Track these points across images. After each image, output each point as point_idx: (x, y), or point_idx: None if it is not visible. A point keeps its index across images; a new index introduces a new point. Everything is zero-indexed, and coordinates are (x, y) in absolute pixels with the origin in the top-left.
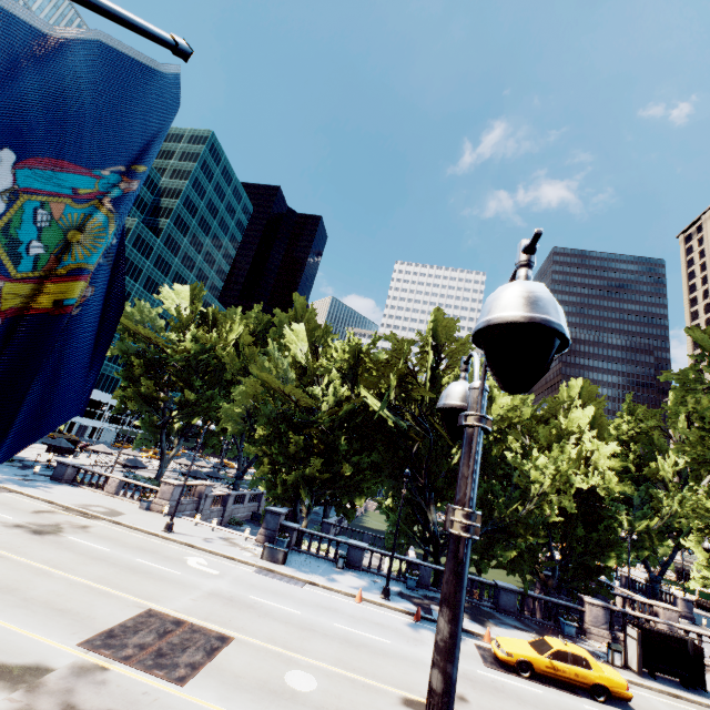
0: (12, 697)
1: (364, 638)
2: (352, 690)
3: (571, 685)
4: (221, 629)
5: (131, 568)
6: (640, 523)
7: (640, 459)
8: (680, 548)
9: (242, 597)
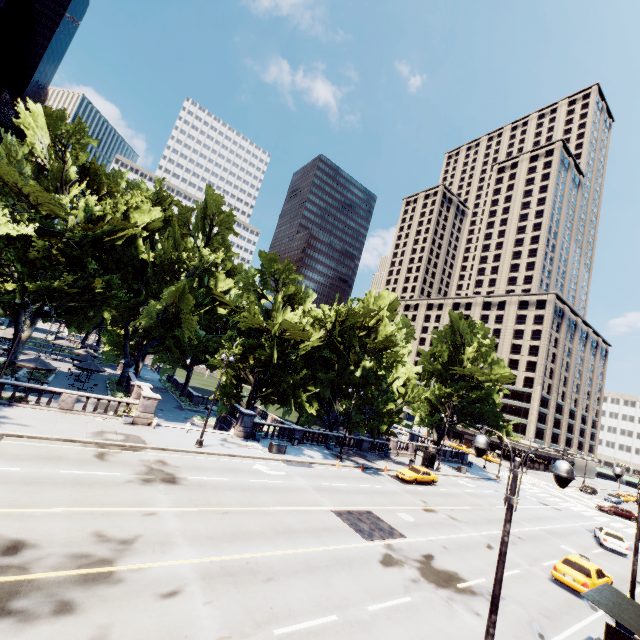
0: (408, 567)
1: (375, 488)
2: (415, 513)
3: (425, 482)
4: (359, 508)
5: (267, 489)
6: None
7: None
8: None
9: (323, 486)
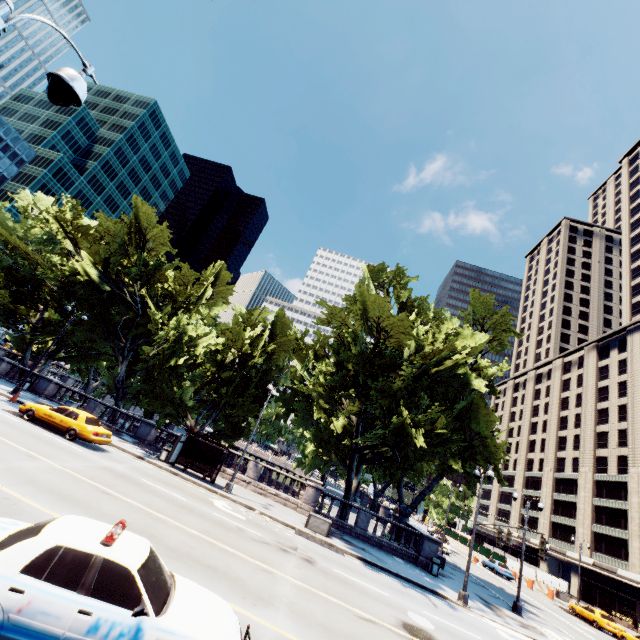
0: None
1: None
2: None
3: (56, 427)
4: None
5: None
6: None
7: None
8: None
9: None
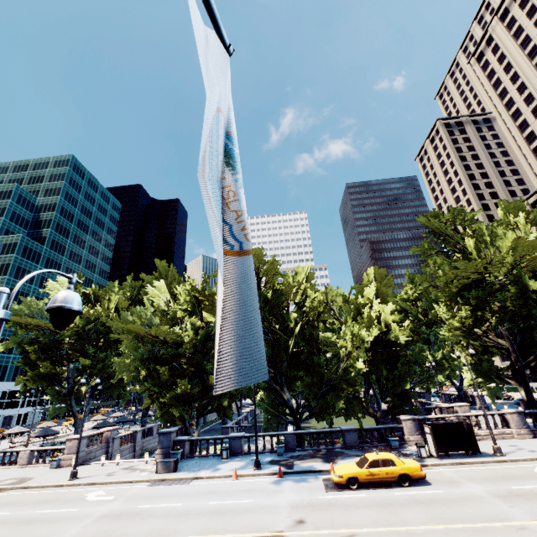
0: None
1: (232, 505)
2: None
3: (386, 482)
4: None
5: (28, 521)
6: (438, 353)
7: (427, 310)
8: None
9: (131, 509)
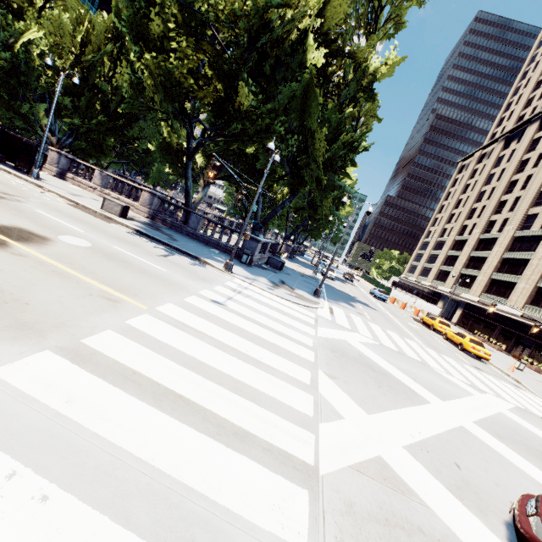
0: None
1: None
2: None
3: None
4: None
5: None
6: (280, 192)
7: None
8: (310, 218)
9: None
